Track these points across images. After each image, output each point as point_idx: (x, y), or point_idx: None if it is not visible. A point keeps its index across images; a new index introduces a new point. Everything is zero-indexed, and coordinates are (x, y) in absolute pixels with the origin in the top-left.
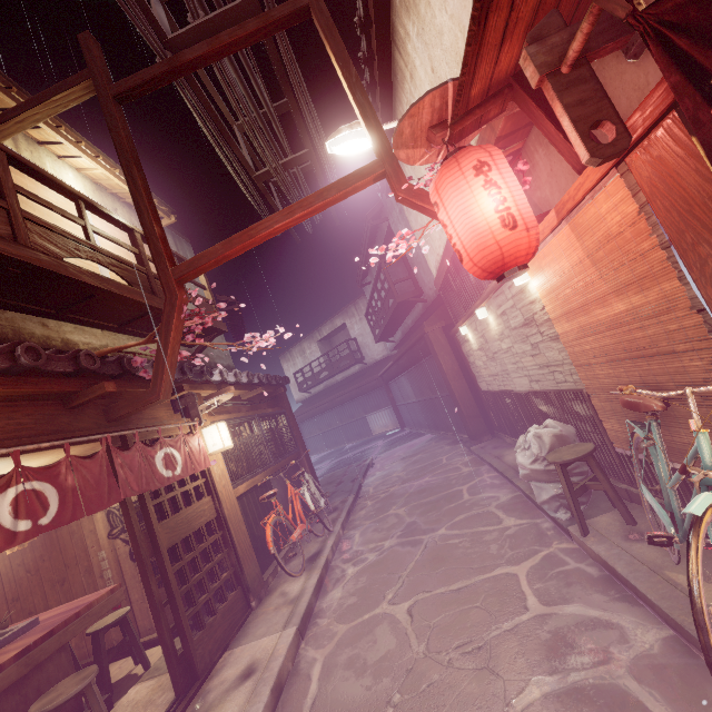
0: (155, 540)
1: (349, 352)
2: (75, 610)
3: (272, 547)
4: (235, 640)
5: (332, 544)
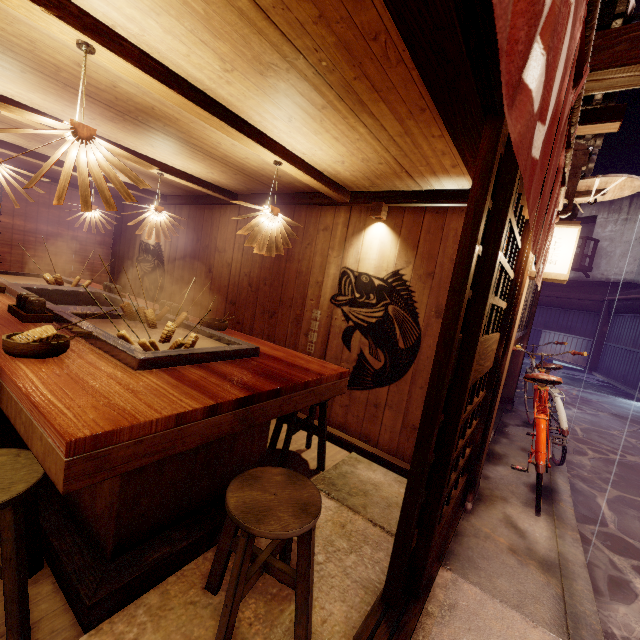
0: (466, 362)
1: (579, 252)
2: (301, 372)
3: (543, 463)
4: (451, 552)
5: (569, 491)
